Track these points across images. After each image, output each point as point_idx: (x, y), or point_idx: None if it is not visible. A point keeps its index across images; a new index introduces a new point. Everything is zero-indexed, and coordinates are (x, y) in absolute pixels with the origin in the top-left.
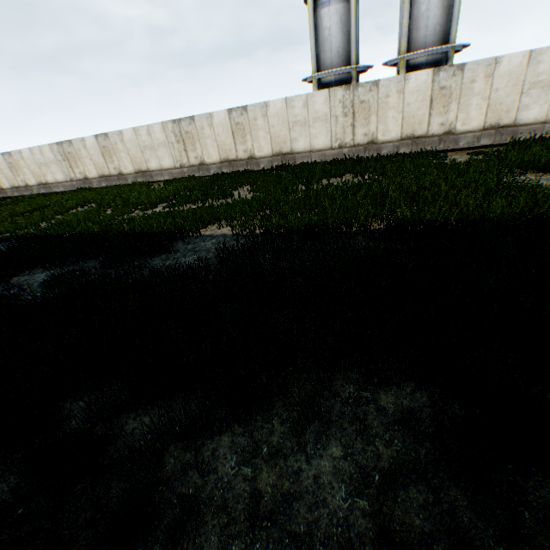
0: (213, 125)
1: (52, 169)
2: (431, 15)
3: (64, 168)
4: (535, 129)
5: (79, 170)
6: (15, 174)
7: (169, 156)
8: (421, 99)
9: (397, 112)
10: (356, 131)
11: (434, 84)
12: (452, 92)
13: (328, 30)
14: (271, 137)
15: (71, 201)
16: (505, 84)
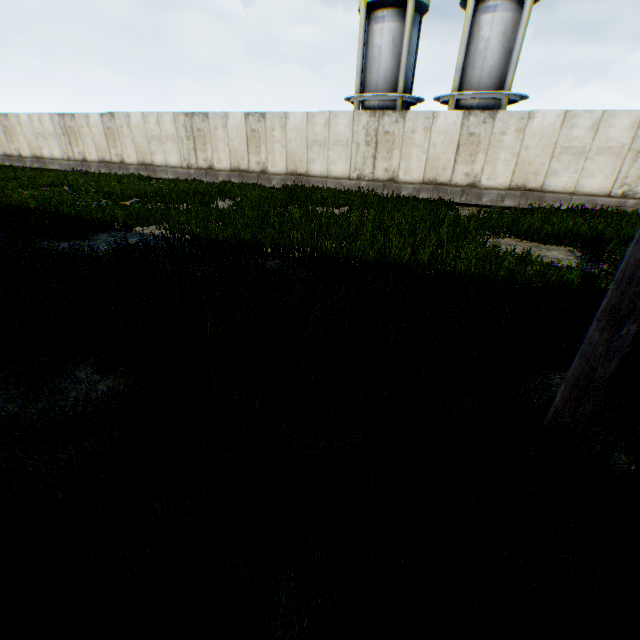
0: (228, 128)
1: (50, 143)
2: (489, 54)
3: (63, 143)
4: (563, 199)
5: (79, 149)
6: (9, 140)
7: (177, 153)
8: (448, 142)
9: (422, 151)
10: (377, 164)
11: (463, 128)
12: (481, 140)
13: (378, 49)
14: (288, 153)
15: (47, 178)
16: (537, 143)
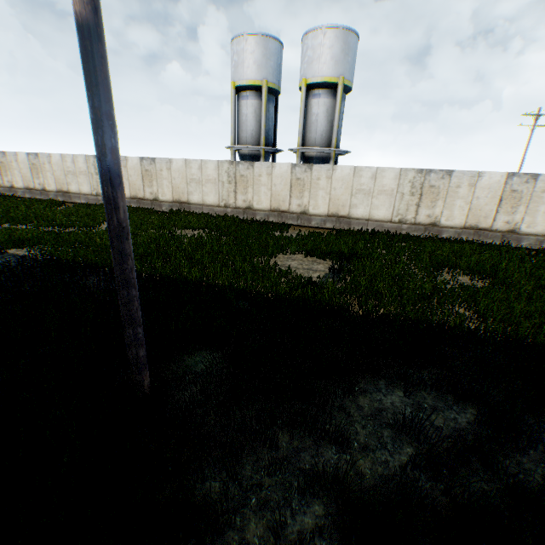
0: (127, 167)
1: None
2: (319, 123)
3: None
4: (363, 223)
5: (8, 178)
6: None
7: (89, 184)
8: (284, 183)
9: (267, 188)
10: (237, 197)
11: (293, 174)
12: (305, 183)
13: (245, 116)
14: (173, 187)
15: None
16: (341, 186)
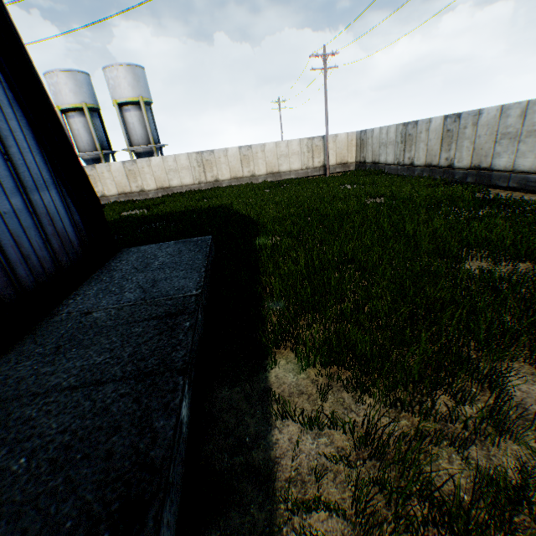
0: None
1: None
2: (137, 129)
3: None
4: (180, 189)
5: None
6: None
7: None
8: (122, 174)
9: (112, 180)
10: None
11: (125, 168)
12: (136, 172)
13: (78, 130)
14: None
15: None
16: (158, 169)
